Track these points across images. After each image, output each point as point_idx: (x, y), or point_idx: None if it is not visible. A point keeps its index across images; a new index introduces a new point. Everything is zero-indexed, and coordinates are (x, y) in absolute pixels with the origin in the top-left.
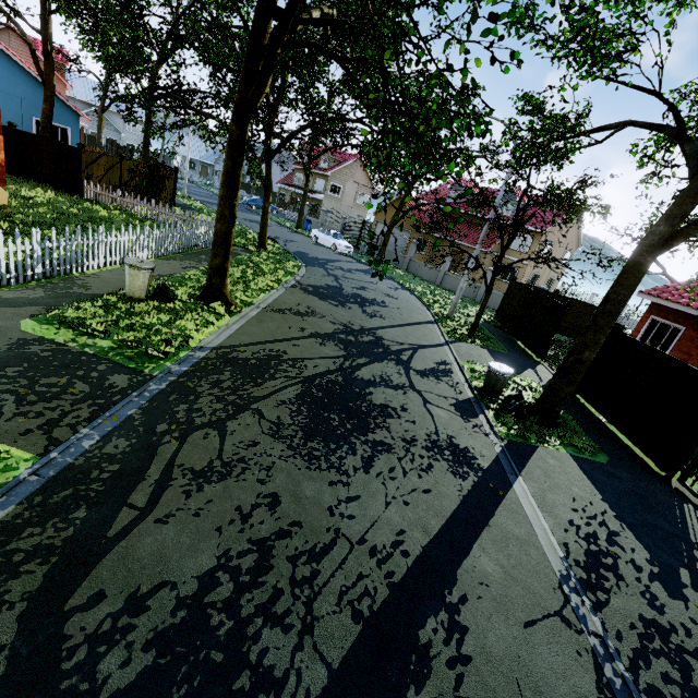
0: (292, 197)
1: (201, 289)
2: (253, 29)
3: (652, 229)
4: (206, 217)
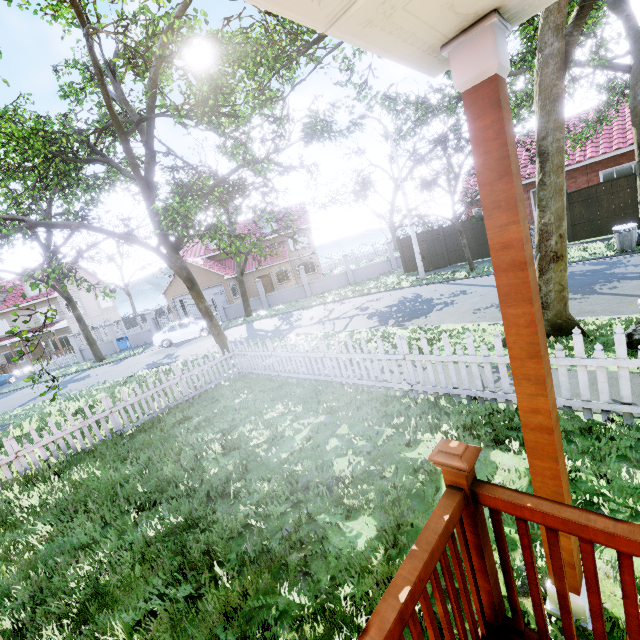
0: (5, 354)
1: None
2: None
3: (639, 98)
4: (58, 408)
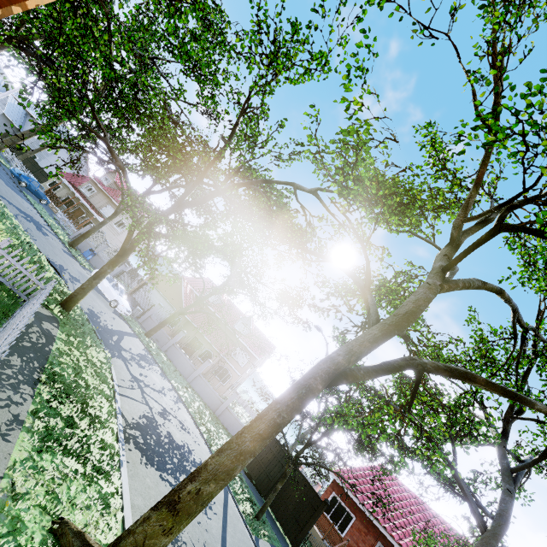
0: (69, 197)
1: (55, 546)
2: (395, 328)
3: None
4: None
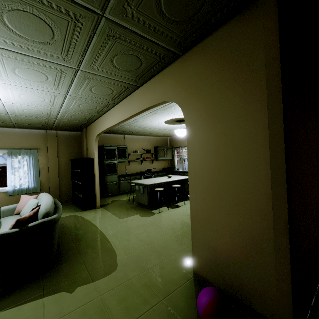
0: None
1: None
2: None
3: None
4: None
